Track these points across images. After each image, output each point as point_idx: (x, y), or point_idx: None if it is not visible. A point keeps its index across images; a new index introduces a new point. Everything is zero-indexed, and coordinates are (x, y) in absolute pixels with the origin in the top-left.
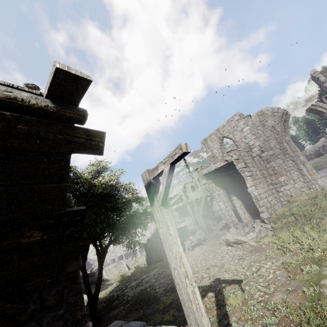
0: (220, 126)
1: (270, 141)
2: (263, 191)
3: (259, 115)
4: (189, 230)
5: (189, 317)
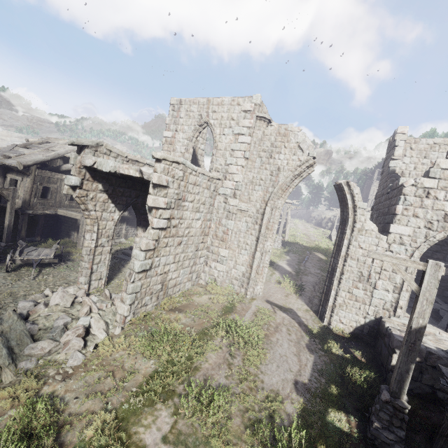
0: (217, 100)
1: (257, 188)
2: (172, 260)
3: (279, 133)
4: (79, 223)
5: None
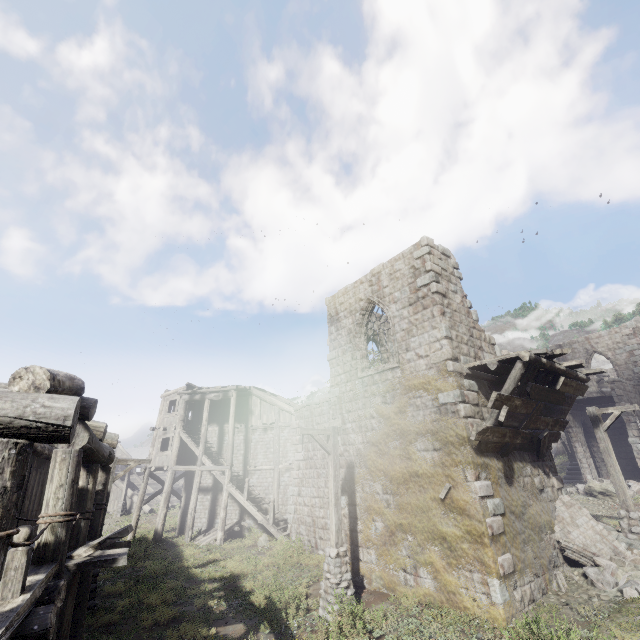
0: (594, 335)
1: None
2: None
3: None
4: None
5: (618, 490)
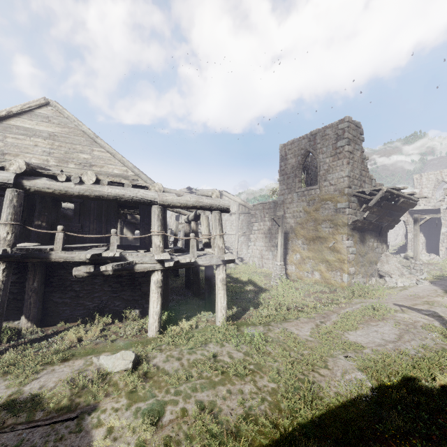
0: (446, 170)
1: None
2: None
3: None
4: None
5: (415, 252)
